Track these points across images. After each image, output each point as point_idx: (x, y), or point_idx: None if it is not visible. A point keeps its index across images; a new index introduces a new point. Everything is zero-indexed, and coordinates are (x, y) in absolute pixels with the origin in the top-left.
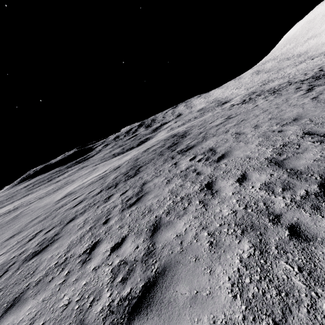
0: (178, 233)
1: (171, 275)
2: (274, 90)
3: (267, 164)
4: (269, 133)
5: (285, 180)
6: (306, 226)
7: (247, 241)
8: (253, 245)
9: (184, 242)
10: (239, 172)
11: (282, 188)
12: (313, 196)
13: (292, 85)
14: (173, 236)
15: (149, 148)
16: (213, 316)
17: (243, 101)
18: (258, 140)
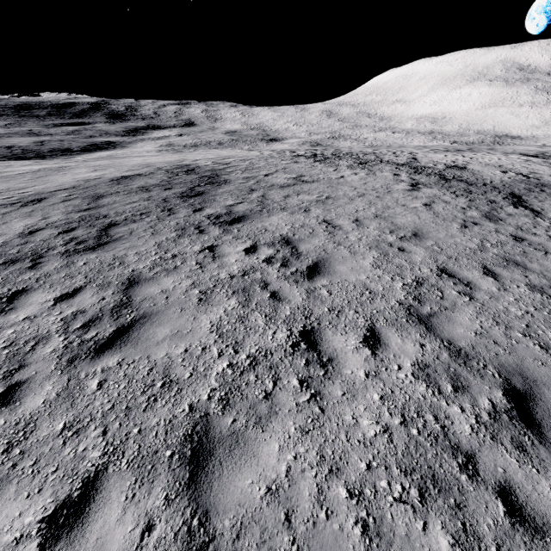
0: (271, 480)
1: None
2: (361, 159)
3: (407, 317)
4: (385, 247)
5: (449, 365)
6: (524, 492)
7: (440, 526)
8: (454, 538)
9: (296, 517)
10: (363, 320)
11: (451, 384)
12: (506, 416)
13: (385, 164)
14: (261, 492)
15: (129, 176)
16: None
17: (314, 156)
18: (371, 254)
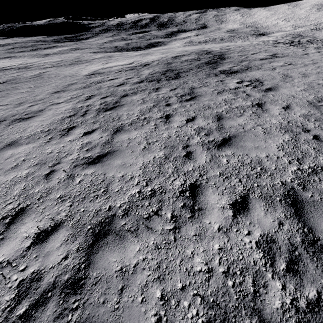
0: (239, 123)
1: (240, 139)
2: None
3: (308, 104)
4: (314, 84)
5: (318, 116)
6: None
7: (288, 135)
8: (291, 137)
9: (245, 128)
10: (285, 103)
11: (315, 119)
12: None
13: None
14: (236, 124)
15: (179, 56)
16: (268, 153)
17: (291, 42)
18: (303, 86)
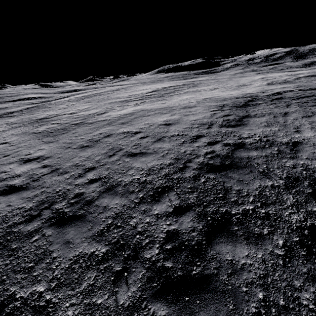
0: None
1: None
2: None
3: None
4: None
5: None
6: None
7: None
8: None
9: None
10: None
11: None
12: None
13: None
14: None
15: None
16: None
17: None
18: None
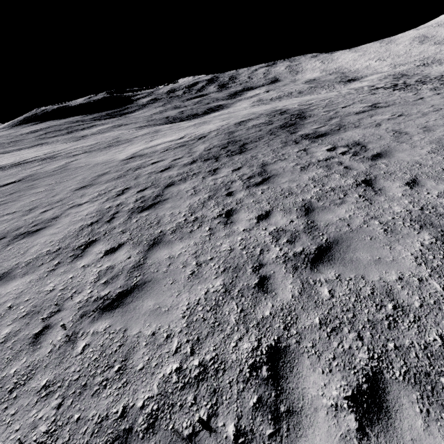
0: (341, 217)
1: (346, 245)
2: None
3: None
4: None
5: None
6: None
7: (427, 234)
8: (434, 237)
9: (352, 225)
10: (408, 176)
11: None
12: None
13: None
14: (336, 219)
15: (244, 121)
16: (400, 272)
17: (394, 86)
18: (430, 146)
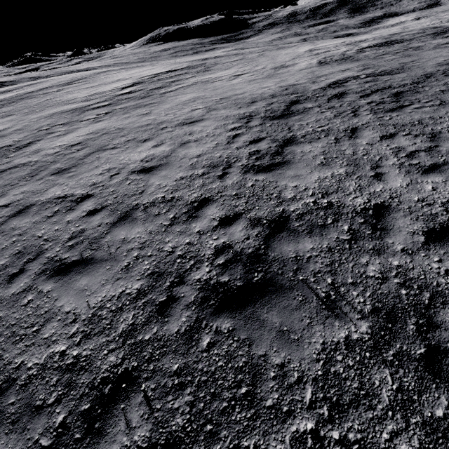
0: None
1: None
2: None
3: None
4: None
5: None
6: None
7: None
8: None
9: None
10: None
11: None
12: None
13: None
14: None
15: (397, 33)
16: None
17: None
18: None
